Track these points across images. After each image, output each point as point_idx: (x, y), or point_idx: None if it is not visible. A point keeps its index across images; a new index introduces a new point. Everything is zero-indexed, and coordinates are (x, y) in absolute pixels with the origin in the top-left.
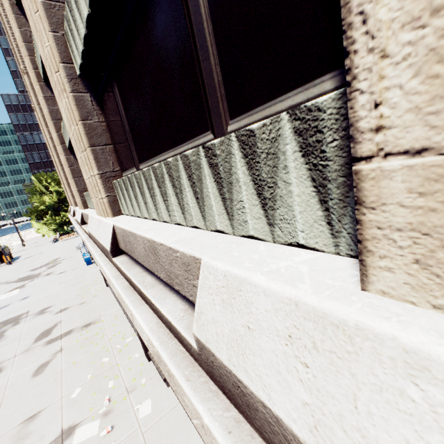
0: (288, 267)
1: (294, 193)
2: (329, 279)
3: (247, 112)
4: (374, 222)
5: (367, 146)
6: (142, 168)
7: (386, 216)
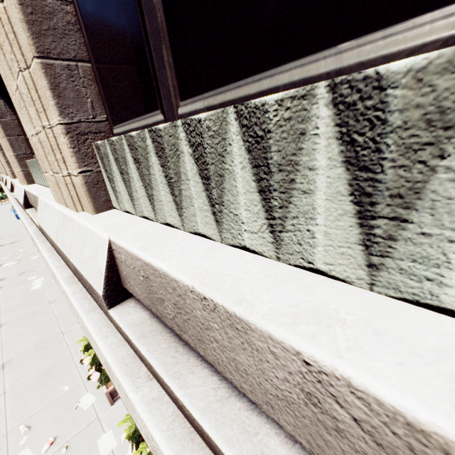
0: None
1: None
2: None
3: None
4: None
5: None
6: None
7: None
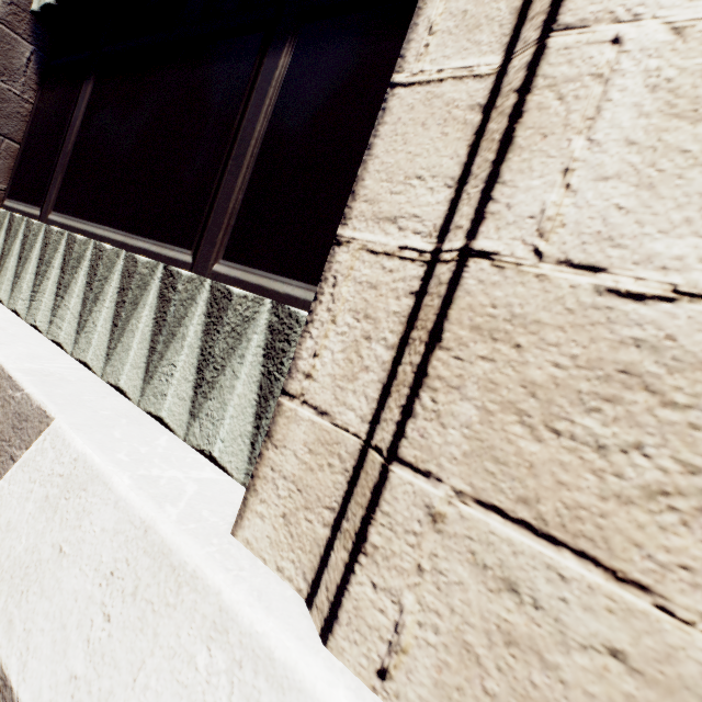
0: (175, 480)
1: (237, 390)
2: (209, 510)
3: (245, 265)
4: (272, 461)
5: (296, 385)
6: (53, 220)
7: (282, 459)
